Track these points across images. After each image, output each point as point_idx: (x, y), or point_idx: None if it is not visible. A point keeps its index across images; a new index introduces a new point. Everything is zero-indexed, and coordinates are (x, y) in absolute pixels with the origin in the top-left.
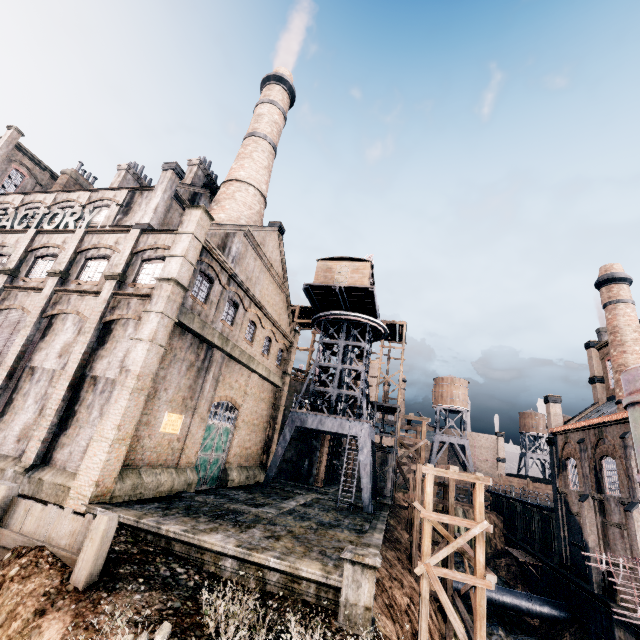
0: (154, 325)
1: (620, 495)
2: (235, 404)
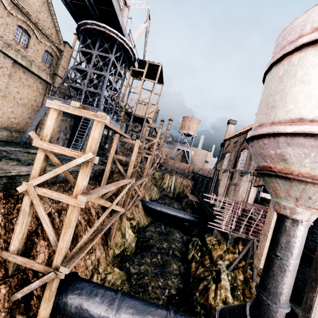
0: None
1: (243, 169)
2: None
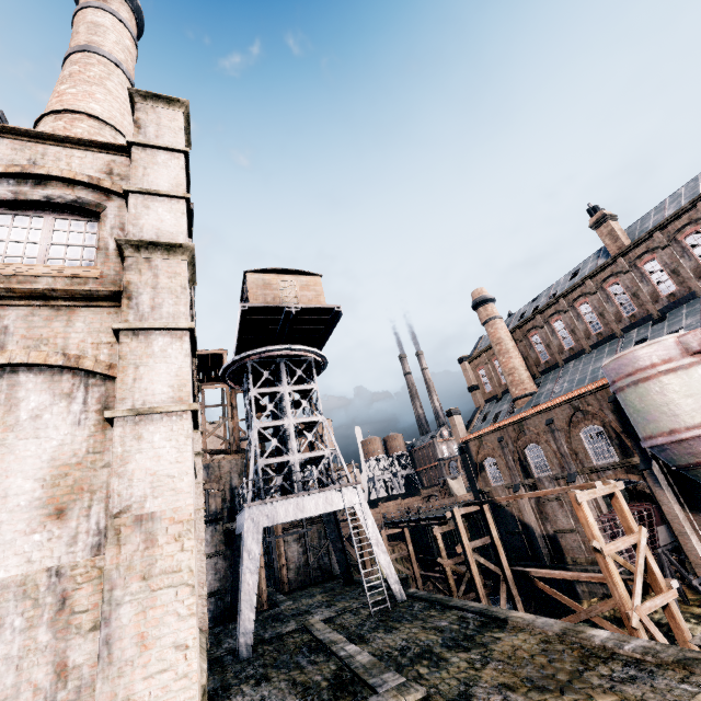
0: (180, 364)
1: (550, 473)
2: None
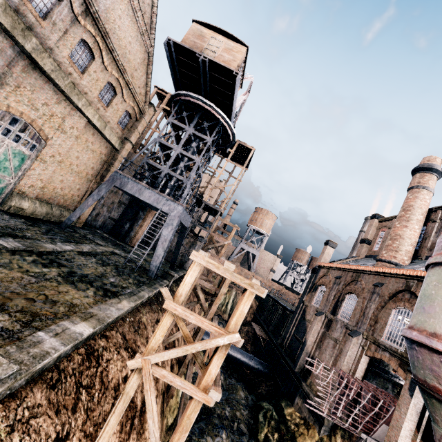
0: None
1: (348, 322)
2: (39, 131)
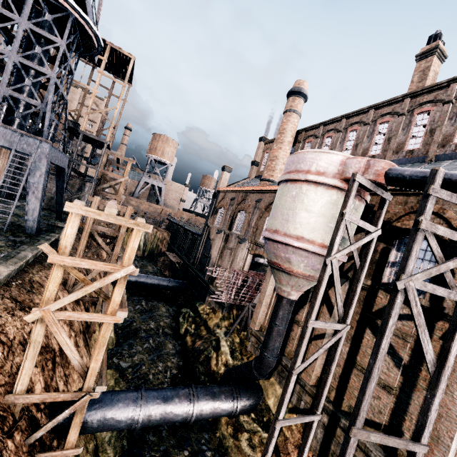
0: None
1: (239, 233)
2: None
